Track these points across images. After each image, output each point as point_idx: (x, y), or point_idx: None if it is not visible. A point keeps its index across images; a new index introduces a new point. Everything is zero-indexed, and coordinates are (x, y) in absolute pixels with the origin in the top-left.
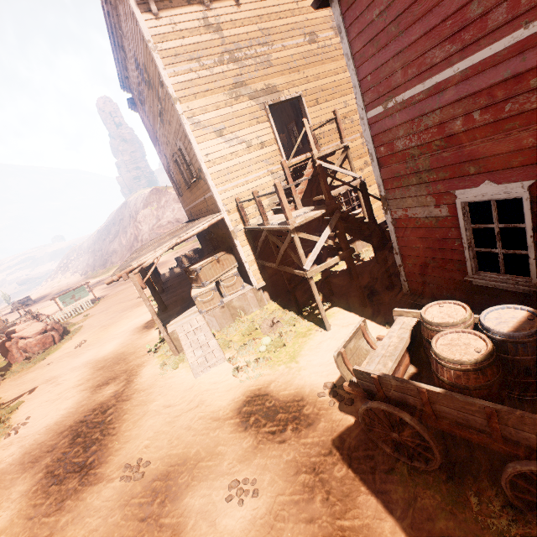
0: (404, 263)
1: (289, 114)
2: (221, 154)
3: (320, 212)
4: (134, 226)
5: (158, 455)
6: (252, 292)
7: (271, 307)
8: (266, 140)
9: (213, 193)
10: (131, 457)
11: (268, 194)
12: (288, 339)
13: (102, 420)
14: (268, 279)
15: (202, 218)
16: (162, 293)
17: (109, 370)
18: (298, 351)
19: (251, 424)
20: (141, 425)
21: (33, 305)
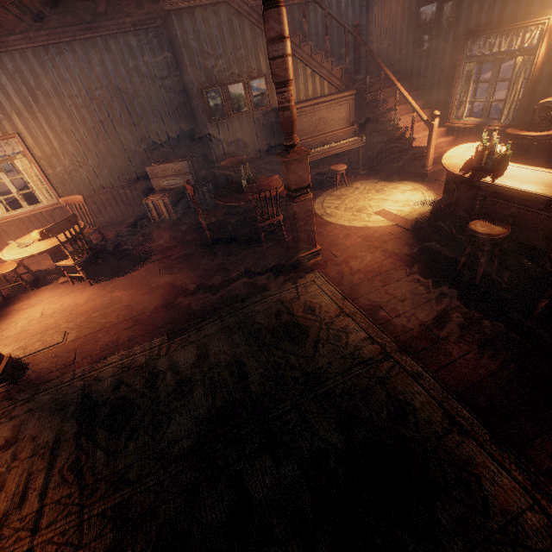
0: None
1: None
2: None
3: None
4: None
5: None
6: None
7: None
8: None
9: None
10: None
11: None
12: None
13: None
14: None
15: None
16: None
17: None
18: None
19: None
20: None
21: None
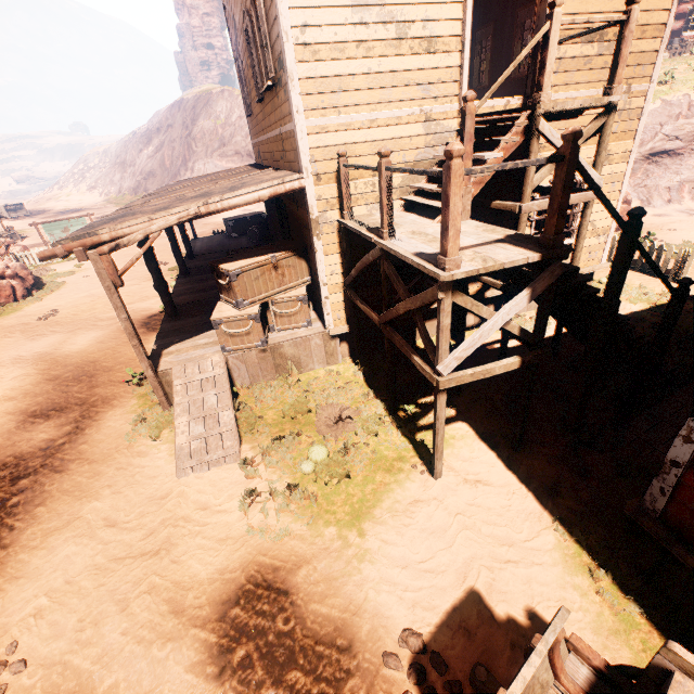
0: (690, 466)
1: (489, 5)
2: (336, 37)
3: (525, 259)
4: (186, 144)
5: (46, 651)
6: (320, 338)
7: (346, 372)
8: (441, 35)
9: (296, 126)
10: (3, 627)
11: (416, 171)
12: (357, 463)
13: (4, 499)
14: (355, 326)
15: (270, 171)
16: (184, 275)
17: (61, 388)
18: (369, 505)
19: (234, 665)
20: (53, 548)
21: (26, 220)
